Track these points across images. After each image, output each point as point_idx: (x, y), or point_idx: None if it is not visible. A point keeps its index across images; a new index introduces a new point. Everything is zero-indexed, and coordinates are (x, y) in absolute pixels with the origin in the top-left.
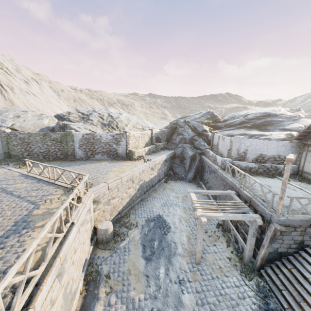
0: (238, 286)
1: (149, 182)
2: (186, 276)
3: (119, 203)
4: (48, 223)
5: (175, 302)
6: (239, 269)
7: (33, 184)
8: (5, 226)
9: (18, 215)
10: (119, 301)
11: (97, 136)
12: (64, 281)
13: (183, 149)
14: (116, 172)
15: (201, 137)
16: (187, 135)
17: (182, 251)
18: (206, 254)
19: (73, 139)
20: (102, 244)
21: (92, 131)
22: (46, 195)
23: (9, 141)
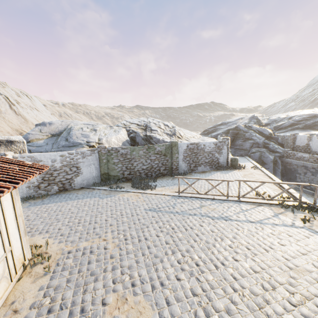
0: None
1: None
2: None
3: None
4: None
5: None
6: None
7: (220, 205)
8: None
9: None
10: None
11: (201, 145)
12: None
13: (261, 154)
14: None
15: (270, 140)
16: (258, 140)
17: None
18: None
19: (178, 150)
20: None
21: None
22: (276, 215)
23: (109, 158)
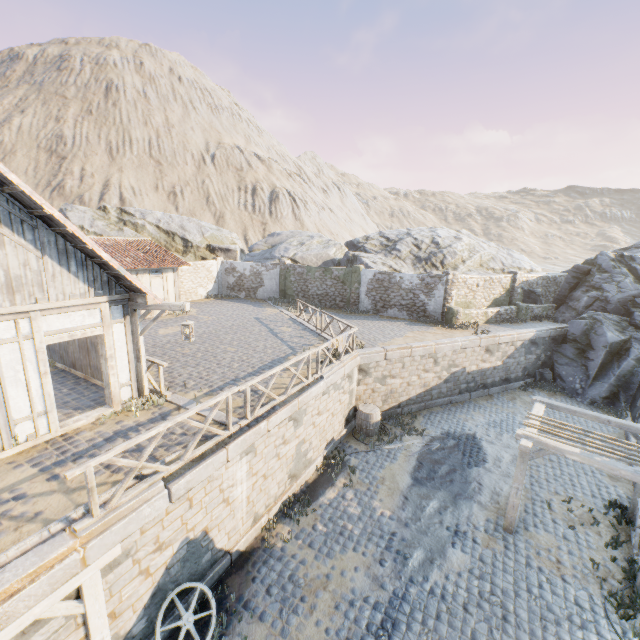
0: (581, 607)
1: (475, 375)
2: (473, 533)
3: (401, 389)
4: (294, 358)
5: (433, 547)
6: (607, 589)
7: (298, 331)
8: (264, 361)
9: (276, 356)
10: (355, 500)
11: (396, 277)
12: (300, 434)
13: (593, 325)
14: (409, 339)
15: None
16: (614, 292)
17: (487, 502)
18: (540, 530)
19: (360, 279)
20: (360, 435)
21: (392, 269)
22: (307, 345)
23: (287, 275)
